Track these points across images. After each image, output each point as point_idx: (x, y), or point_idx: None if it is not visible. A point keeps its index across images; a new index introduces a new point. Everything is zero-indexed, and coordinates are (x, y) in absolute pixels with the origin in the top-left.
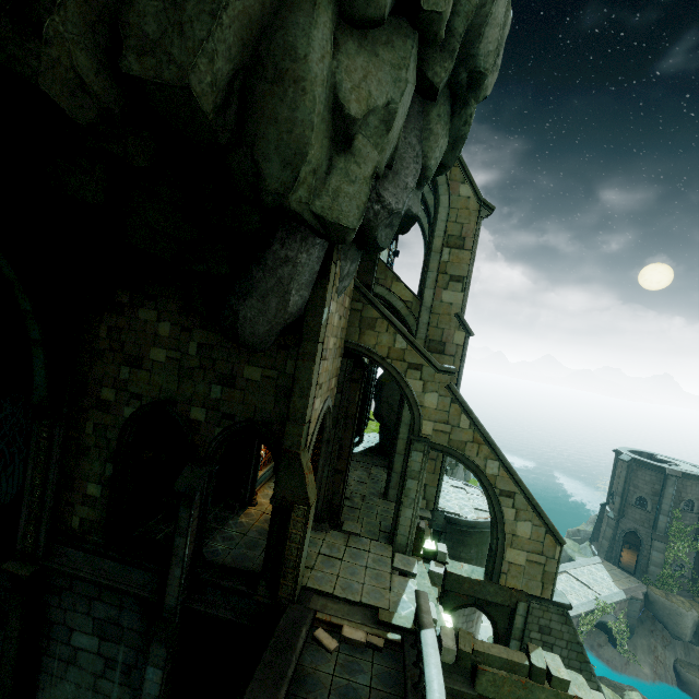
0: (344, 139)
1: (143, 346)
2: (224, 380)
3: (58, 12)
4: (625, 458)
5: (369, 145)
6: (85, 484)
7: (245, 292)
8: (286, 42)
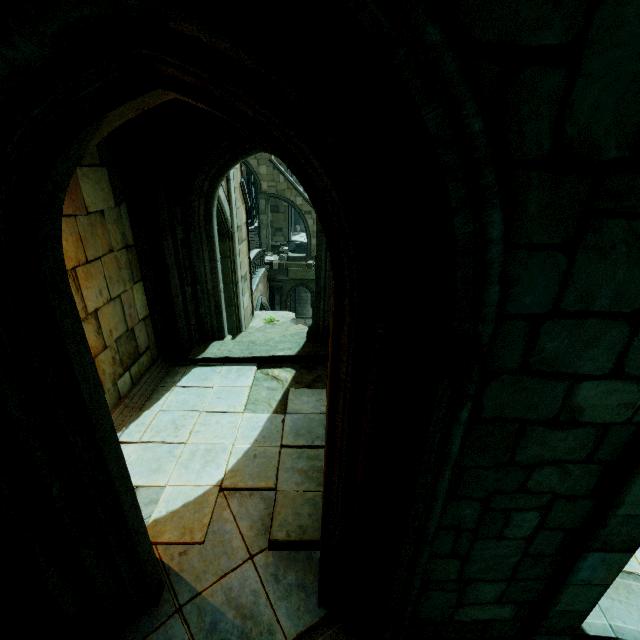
0: None
1: None
2: None
3: None
4: None
5: None
6: None
7: None
8: None
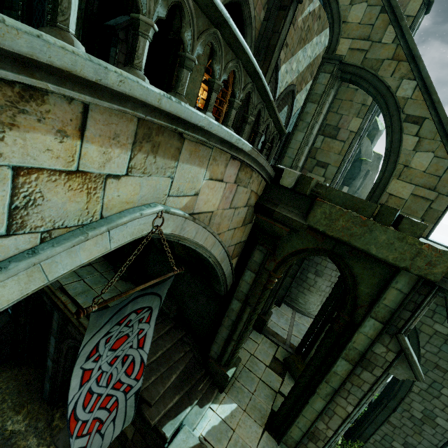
0: None
1: None
2: None
3: None
4: None
5: None
6: None
7: None
8: None
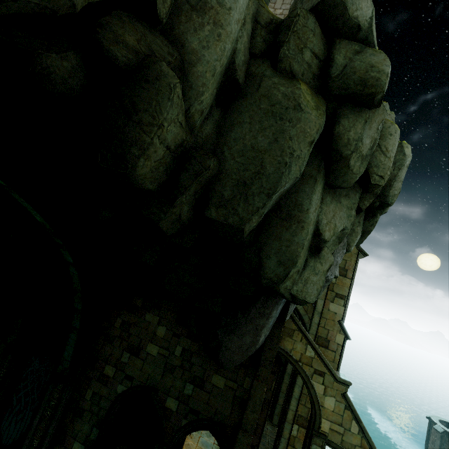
0: (315, 248)
1: (143, 340)
2: (196, 381)
3: (186, 193)
4: (438, 429)
5: (330, 253)
6: (73, 441)
7: (229, 329)
8: (297, 200)
